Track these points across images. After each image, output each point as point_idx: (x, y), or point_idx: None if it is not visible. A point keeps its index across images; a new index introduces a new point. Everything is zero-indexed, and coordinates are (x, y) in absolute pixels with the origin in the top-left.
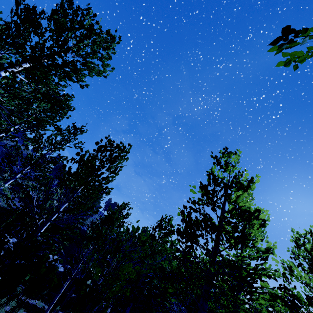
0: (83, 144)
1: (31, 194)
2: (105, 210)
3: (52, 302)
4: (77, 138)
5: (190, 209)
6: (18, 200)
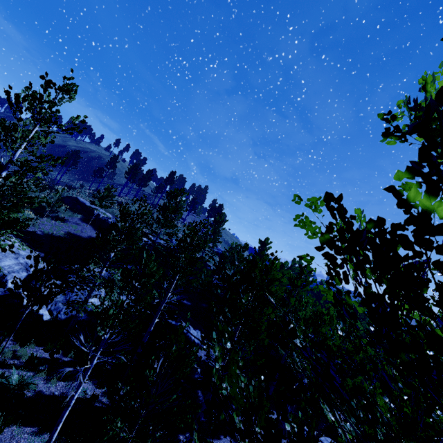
0: (84, 121)
1: (97, 212)
2: (209, 217)
3: (59, 420)
4: (58, 110)
5: (258, 372)
6: (81, 223)
